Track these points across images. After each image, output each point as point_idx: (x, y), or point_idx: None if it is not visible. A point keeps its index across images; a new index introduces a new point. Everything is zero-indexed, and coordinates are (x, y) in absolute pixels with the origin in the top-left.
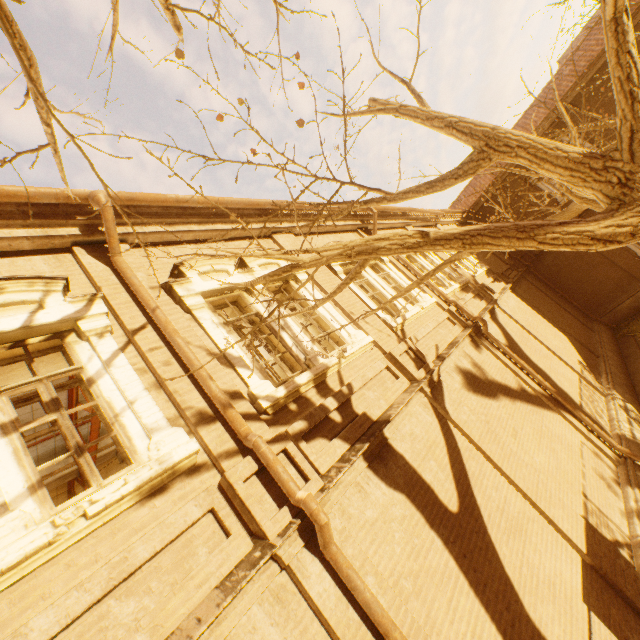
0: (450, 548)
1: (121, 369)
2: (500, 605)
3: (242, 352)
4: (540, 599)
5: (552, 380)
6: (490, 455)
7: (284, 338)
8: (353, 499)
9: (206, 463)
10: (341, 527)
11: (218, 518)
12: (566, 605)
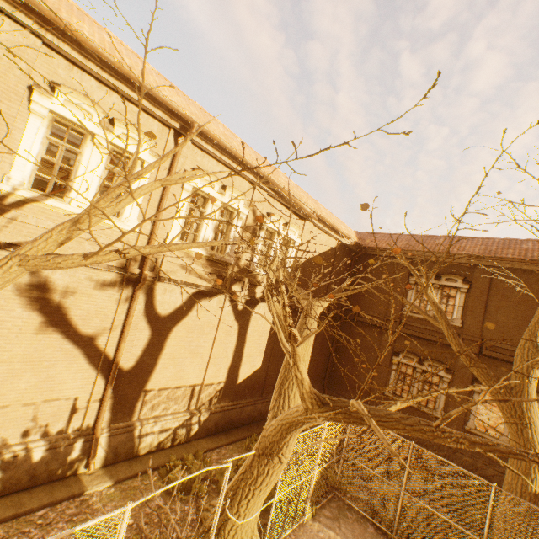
0: None
1: None
2: None
3: None
4: None
5: (156, 362)
6: None
7: None
8: None
9: None
10: None
11: None
12: None
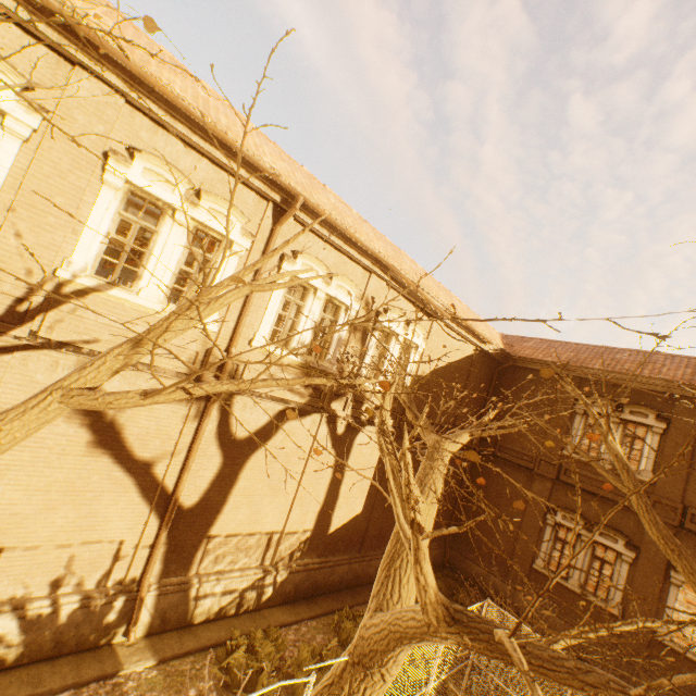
0: None
1: None
2: None
3: None
4: None
5: (226, 499)
6: None
7: None
8: None
9: None
10: None
11: None
12: None
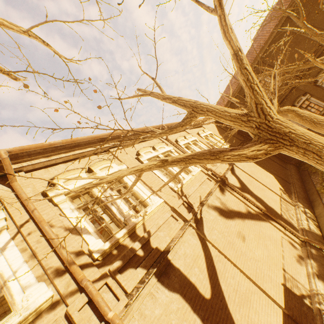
0: (205, 323)
1: (10, 251)
2: None
3: (87, 223)
4: None
5: (265, 202)
6: (229, 257)
7: (112, 209)
8: (148, 304)
9: (58, 301)
10: None
11: None
12: None
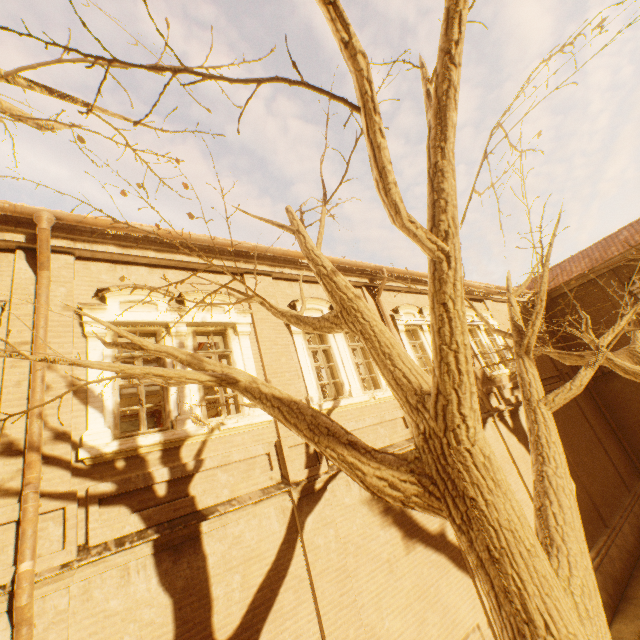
0: None
1: None
2: None
3: (112, 391)
4: None
5: None
6: (318, 596)
7: (170, 388)
8: (108, 582)
9: None
10: (64, 608)
11: None
12: None
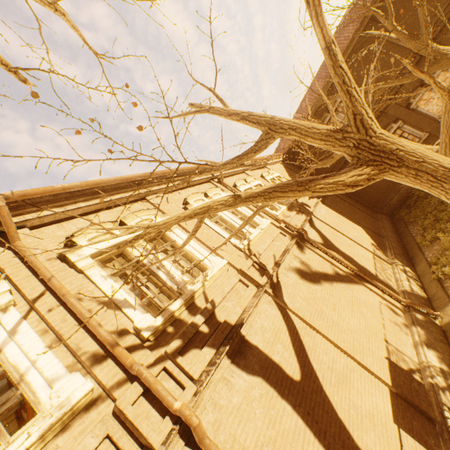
0: (297, 410)
1: (24, 334)
2: (337, 444)
3: (127, 295)
4: (365, 430)
5: (355, 261)
6: (319, 329)
7: (160, 275)
8: (222, 392)
9: (101, 396)
10: (213, 419)
11: (113, 441)
12: (383, 429)
